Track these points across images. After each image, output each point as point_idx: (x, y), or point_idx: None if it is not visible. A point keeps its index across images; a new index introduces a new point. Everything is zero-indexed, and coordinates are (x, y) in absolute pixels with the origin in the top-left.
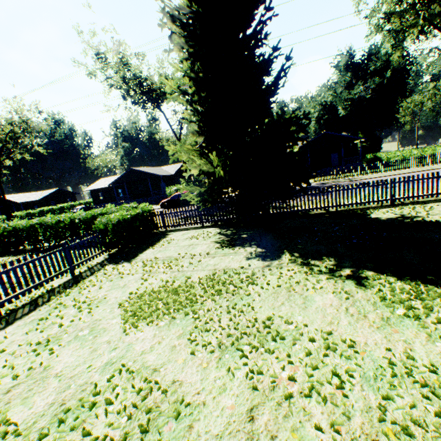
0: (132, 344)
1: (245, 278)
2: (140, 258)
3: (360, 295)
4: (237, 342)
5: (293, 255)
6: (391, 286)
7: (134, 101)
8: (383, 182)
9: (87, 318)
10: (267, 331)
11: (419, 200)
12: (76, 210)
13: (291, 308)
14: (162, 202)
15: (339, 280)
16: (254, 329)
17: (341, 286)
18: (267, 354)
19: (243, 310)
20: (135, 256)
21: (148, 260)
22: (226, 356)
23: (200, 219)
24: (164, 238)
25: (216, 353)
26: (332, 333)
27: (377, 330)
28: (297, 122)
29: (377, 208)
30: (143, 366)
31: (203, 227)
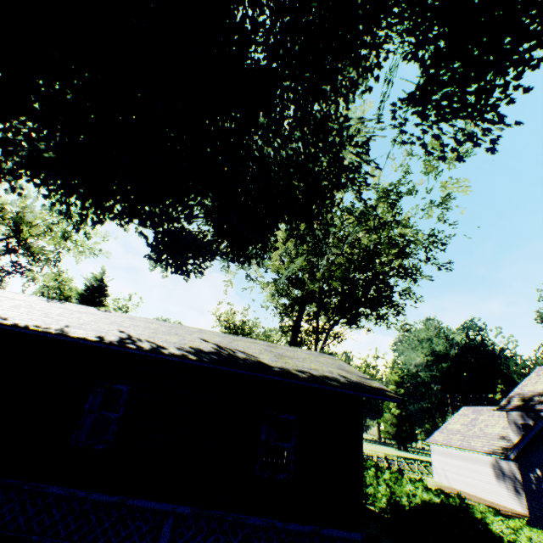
0: None
1: None
2: None
3: None
4: None
5: None
6: None
7: None
8: None
9: None
10: None
11: None
12: None
13: None
14: None
15: None
16: None
17: None
18: None
19: None
20: None
21: None
22: None
23: None
24: None
25: None
26: None
27: None
28: None
29: None
30: None
31: None
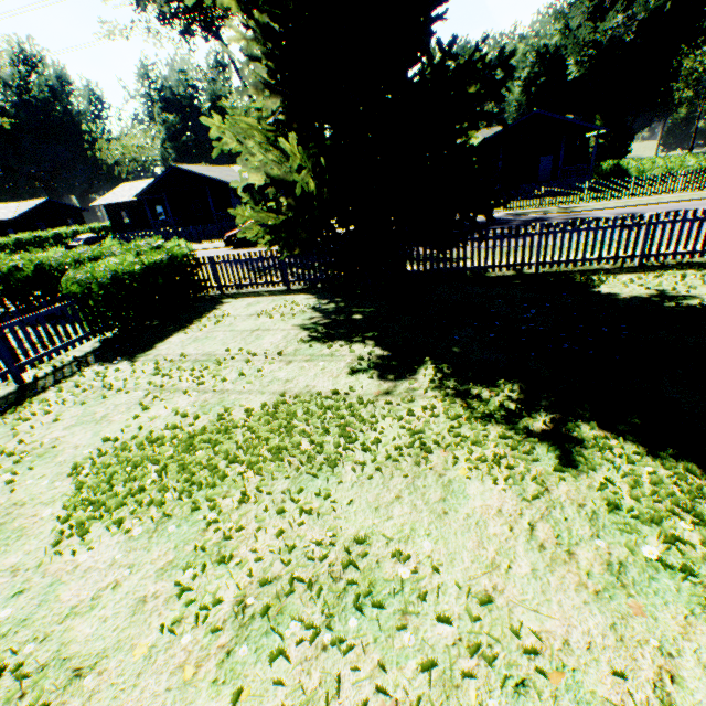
0: (59, 583)
1: (337, 420)
2: (155, 354)
3: (565, 489)
4: (279, 603)
5: (441, 370)
6: (633, 472)
7: (162, 14)
8: (627, 218)
9: (0, 498)
10: (348, 579)
11: (694, 261)
12: (78, 243)
13: (413, 512)
14: (229, 237)
15: (524, 444)
16: (324, 566)
17: (526, 459)
18: (335, 652)
19: (313, 508)
20: (147, 349)
21: (168, 359)
22: (241, 651)
23: (284, 276)
24: (212, 310)
25: (225, 633)
26: (492, 601)
27: (597, 601)
28: (484, 76)
29: (612, 272)
30: (56, 659)
31: (289, 291)
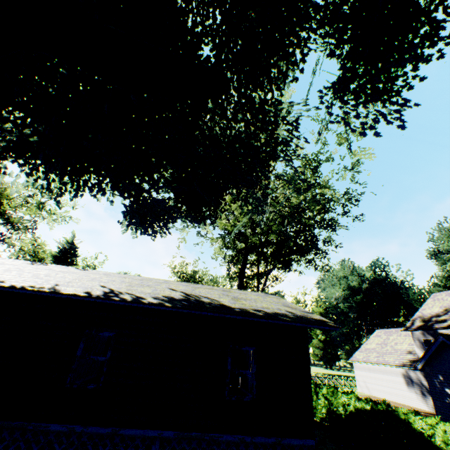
0: None
1: None
2: None
3: None
4: None
5: None
6: None
7: None
8: None
9: None
10: None
11: None
12: None
13: None
14: None
15: None
16: None
17: None
18: None
19: None
20: None
21: None
22: None
23: None
24: None
25: None
26: None
27: None
28: None
29: None
30: None
31: None
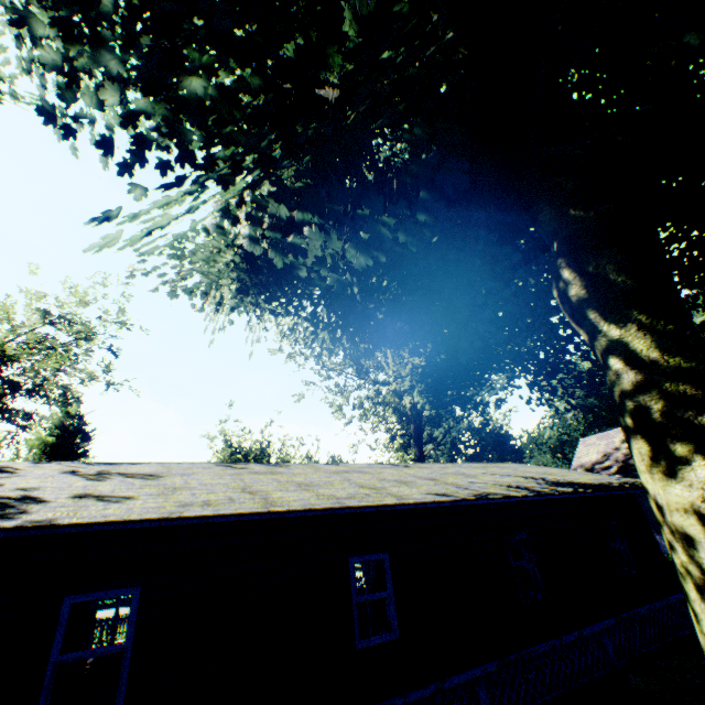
0: None
1: None
2: None
3: None
4: None
5: None
6: None
7: None
8: None
9: None
10: None
11: None
12: None
13: None
14: None
15: None
16: None
17: None
18: None
19: None
20: None
21: None
22: None
23: None
24: None
25: None
26: None
27: None
28: None
29: None
30: None
31: None
